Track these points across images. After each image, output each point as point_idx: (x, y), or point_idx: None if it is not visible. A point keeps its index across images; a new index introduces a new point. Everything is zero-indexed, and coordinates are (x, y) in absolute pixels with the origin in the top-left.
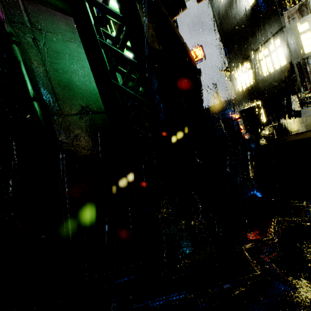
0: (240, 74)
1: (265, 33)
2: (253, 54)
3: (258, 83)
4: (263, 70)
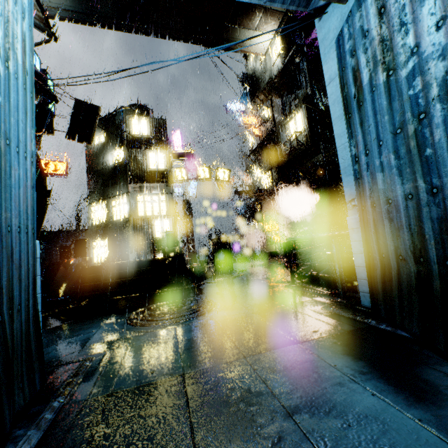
0: (97, 210)
1: (119, 189)
2: (109, 199)
3: (109, 224)
4: (114, 215)
